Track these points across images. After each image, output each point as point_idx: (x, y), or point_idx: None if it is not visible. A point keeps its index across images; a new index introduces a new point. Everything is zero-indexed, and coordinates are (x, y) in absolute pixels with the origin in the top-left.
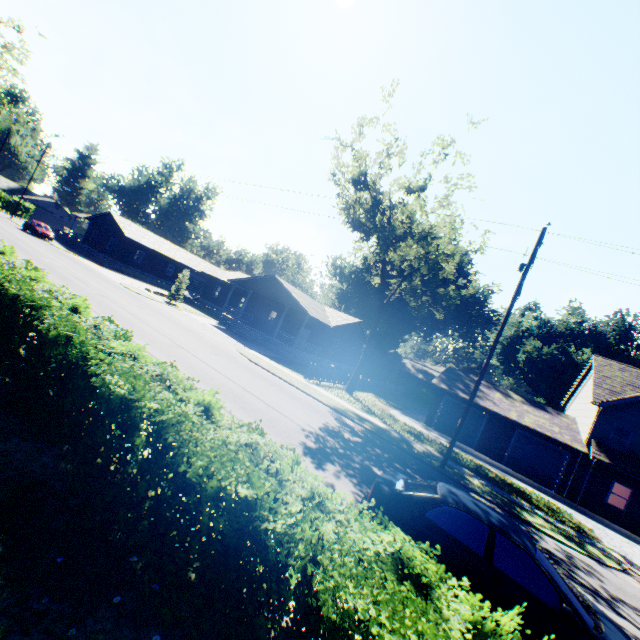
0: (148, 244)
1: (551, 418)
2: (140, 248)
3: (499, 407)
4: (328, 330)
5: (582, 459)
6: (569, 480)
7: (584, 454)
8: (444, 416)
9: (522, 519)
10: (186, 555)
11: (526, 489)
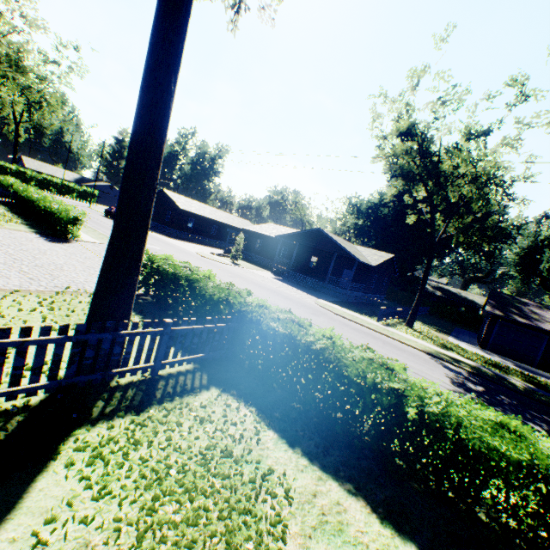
0: (196, 212)
1: None
2: (190, 216)
3: None
4: (369, 269)
5: None
6: None
7: None
8: (499, 339)
9: None
10: None
11: None
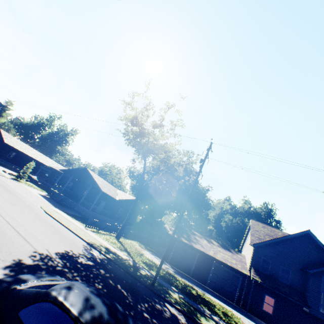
0: (19, 148)
1: (232, 255)
2: (13, 150)
3: (204, 248)
4: (116, 202)
5: (248, 280)
6: (242, 295)
7: (249, 276)
8: (175, 254)
9: (198, 323)
10: None
11: (215, 301)
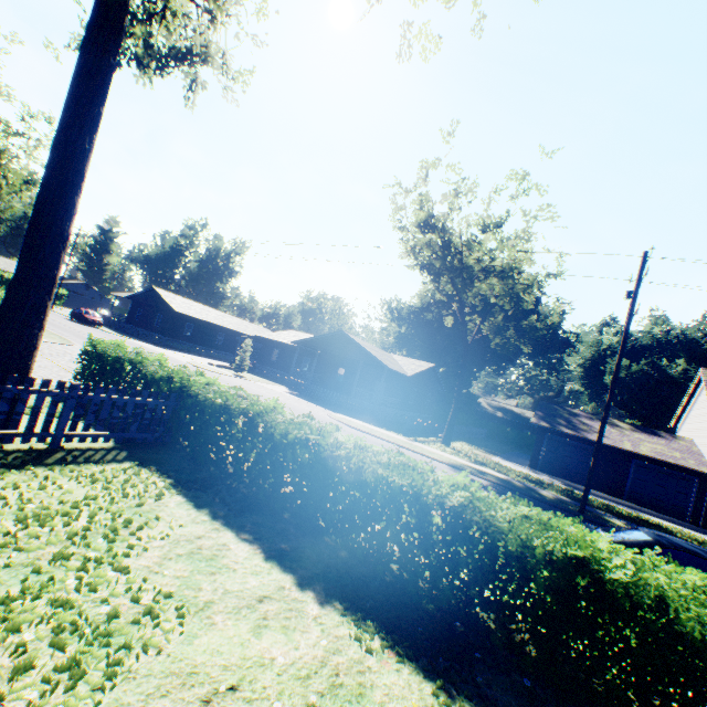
0: (196, 315)
1: (667, 443)
2: (189, 320)
3: (609, 439)
4: (405, 380)
5: None
6: (702, 508)
7: None
8: (549, 456)
9: None
10: (534, 611)
11: (662, 524)
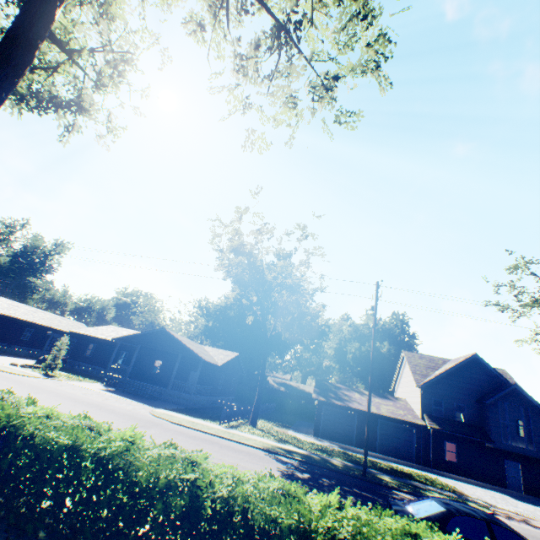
0: (2, 311)
1: (394, 403)
2: None
3: (363, 405)
4: (216, 368)
5: (423, 430)
6: (421, 450)
7: (423, 426)
8: (327, 424)
9: None
10: None
11: (405, 469)
